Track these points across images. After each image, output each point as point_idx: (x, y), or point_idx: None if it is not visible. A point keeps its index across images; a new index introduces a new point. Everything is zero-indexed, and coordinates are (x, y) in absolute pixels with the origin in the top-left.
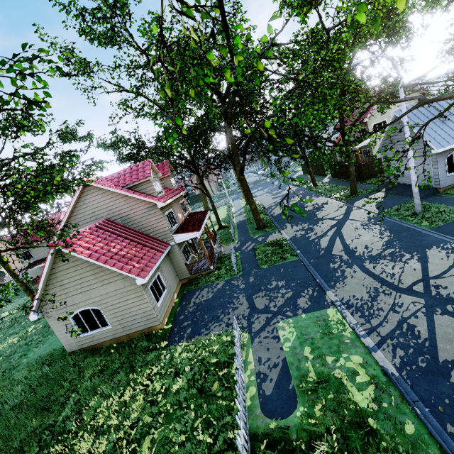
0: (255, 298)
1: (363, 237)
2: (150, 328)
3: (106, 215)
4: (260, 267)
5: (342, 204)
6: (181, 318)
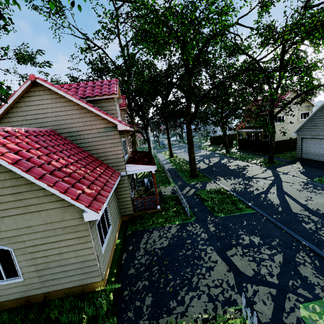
0: (232, 256)
1: (317, 200)
2: (84, 286)
3: (52, 125)
4: (215, 214)
5: (265, 168)
6: (130, 272)
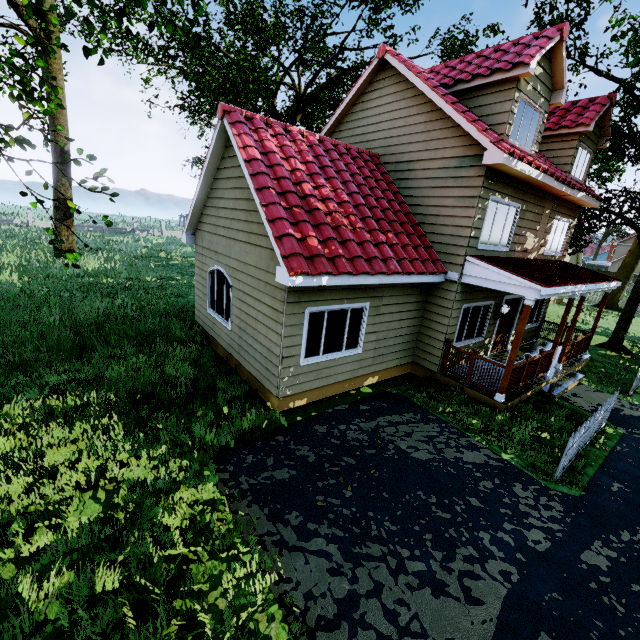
0: None
1: None
2: (262, 387)
3: (379, 147)
4: None
5: None
6: (317, 428)
